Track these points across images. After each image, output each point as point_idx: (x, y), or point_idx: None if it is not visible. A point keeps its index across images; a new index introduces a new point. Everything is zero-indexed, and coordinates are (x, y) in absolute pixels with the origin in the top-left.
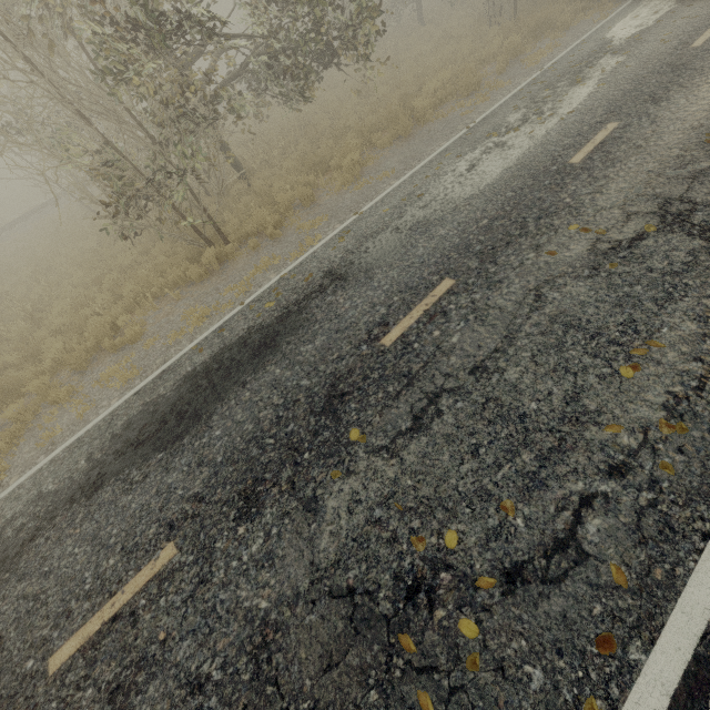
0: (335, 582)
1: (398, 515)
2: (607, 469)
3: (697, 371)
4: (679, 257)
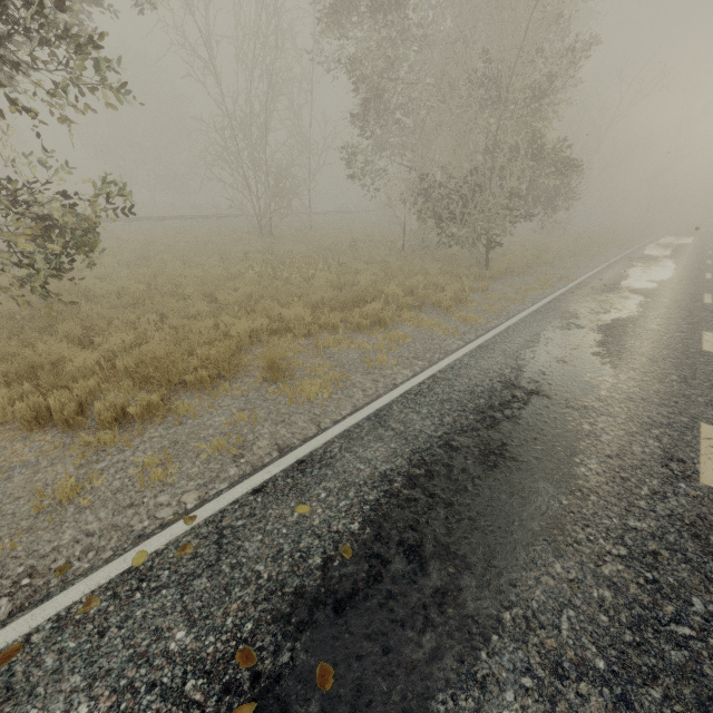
0: None
1: None
2: None
3: None
4: None
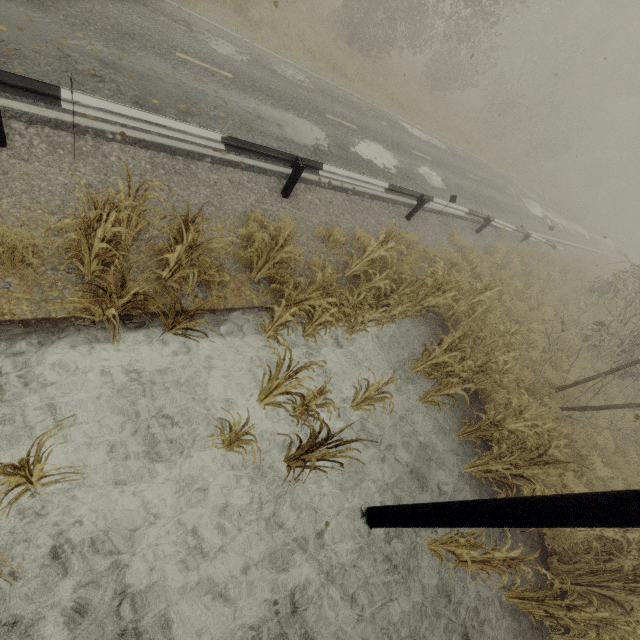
0: None
1: None
2: None
3: None
4: None
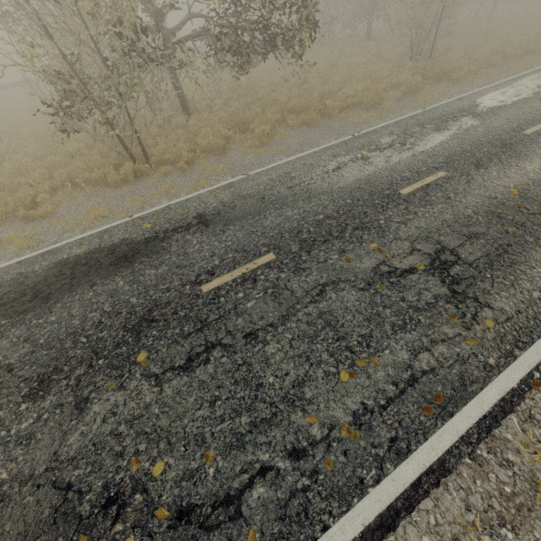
0: (62, 475)
1: (135, 435)
2: (290, 450)
3: (390, 392)
4: (426, 297)
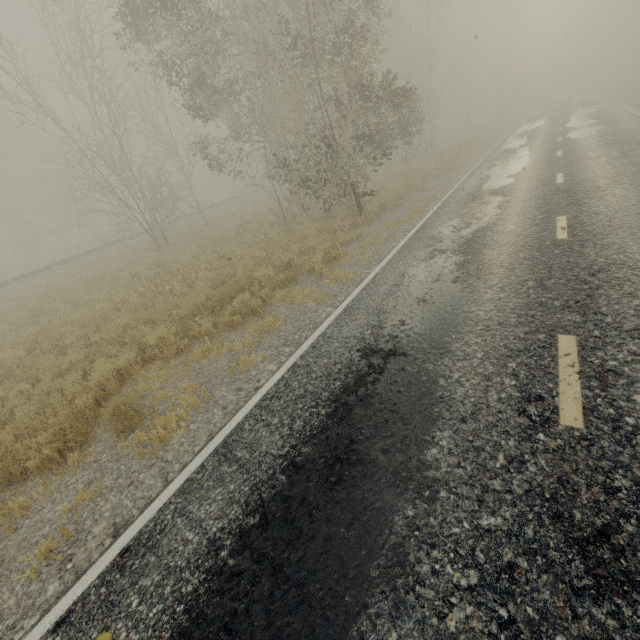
0: None
1: None
2: None
3: None
4: None
